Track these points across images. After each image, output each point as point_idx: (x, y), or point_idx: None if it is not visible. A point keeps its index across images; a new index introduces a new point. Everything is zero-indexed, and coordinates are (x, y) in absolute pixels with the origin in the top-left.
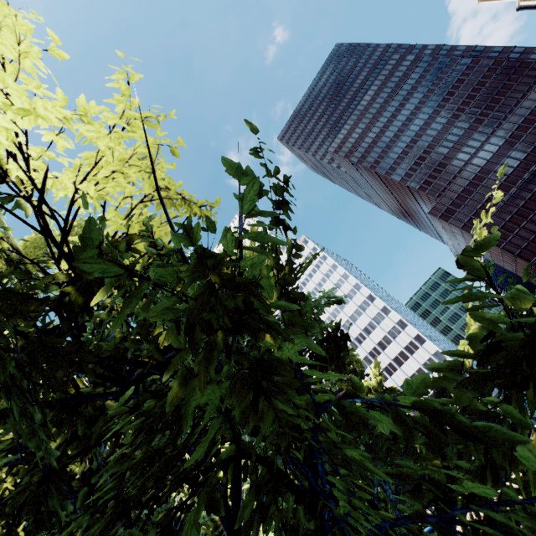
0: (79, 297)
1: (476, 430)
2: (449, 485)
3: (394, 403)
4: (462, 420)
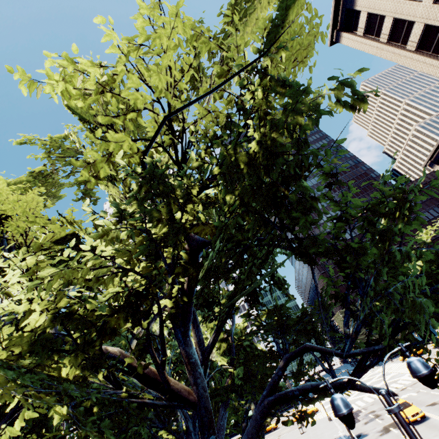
0: None
1: None
2: None
3: None
4: None
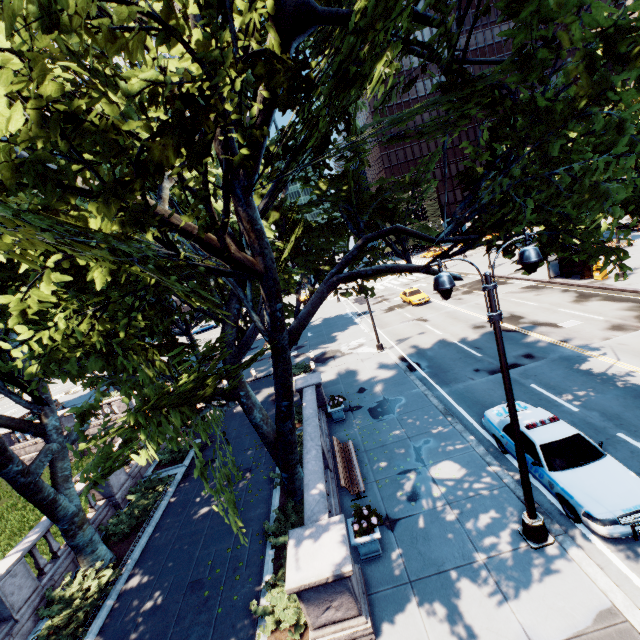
0: None
1: None
2: None
3: None
4: None
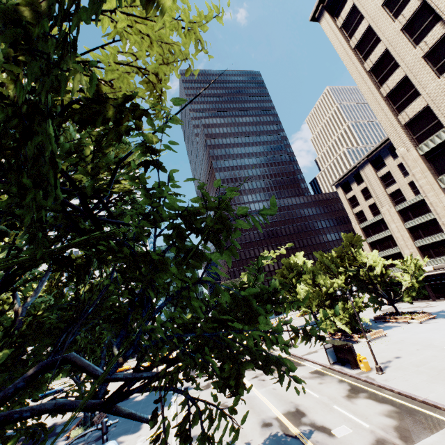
0: (81, 116)
1: (256, 309)
2: (229, 323)
3: (239, 293)
4: (255, 305)
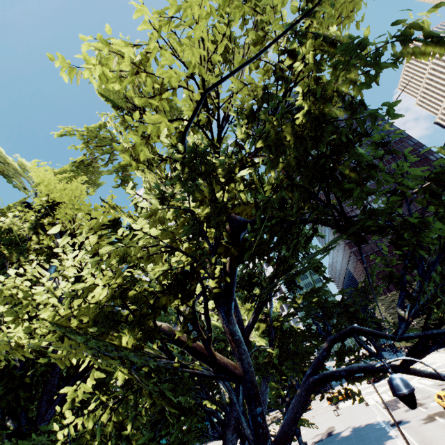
0: None
1: None
2: None
3: None
4: None
